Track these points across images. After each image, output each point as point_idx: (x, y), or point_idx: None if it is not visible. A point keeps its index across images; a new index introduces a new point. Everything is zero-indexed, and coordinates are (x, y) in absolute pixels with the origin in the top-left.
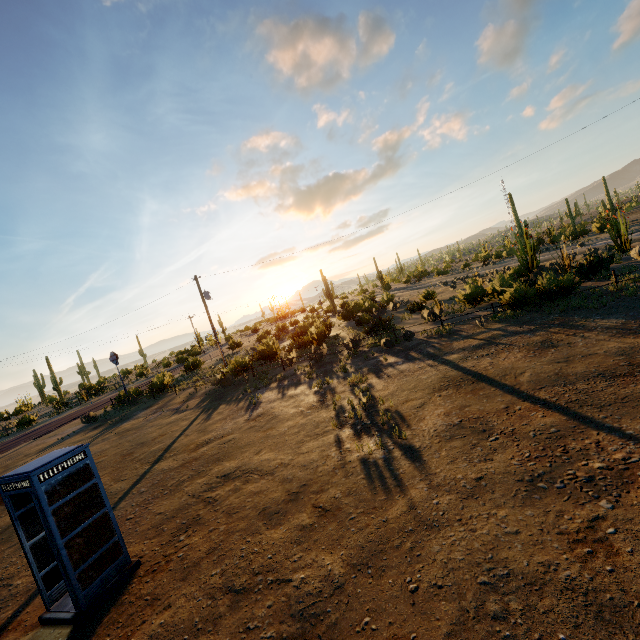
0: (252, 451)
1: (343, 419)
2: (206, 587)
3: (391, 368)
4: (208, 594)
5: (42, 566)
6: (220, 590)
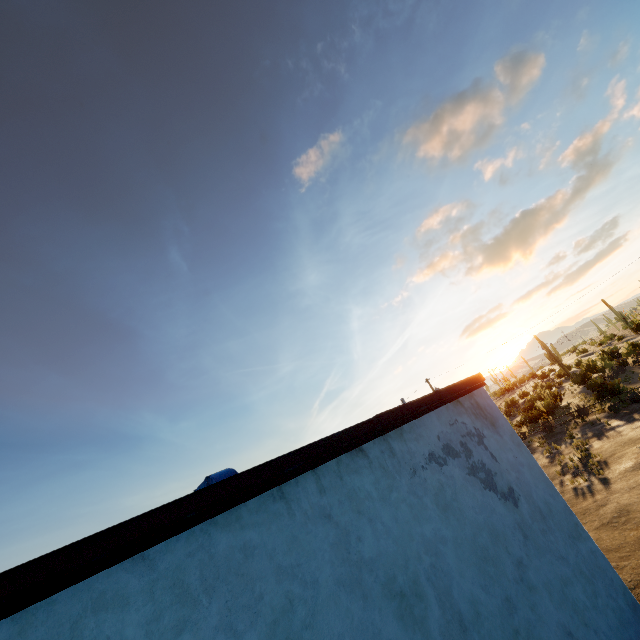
0: None
1: (566, 470)
2: None
3: (611, 431)
4: None
5: None
6: None
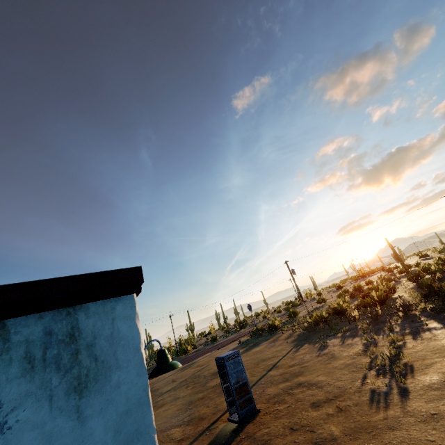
0: (315, 374)
1: (373, 364)
2: (282, 425)
3: (427, 332)
4: (283, 427)
5: (227, 397)
6: (287, 427)
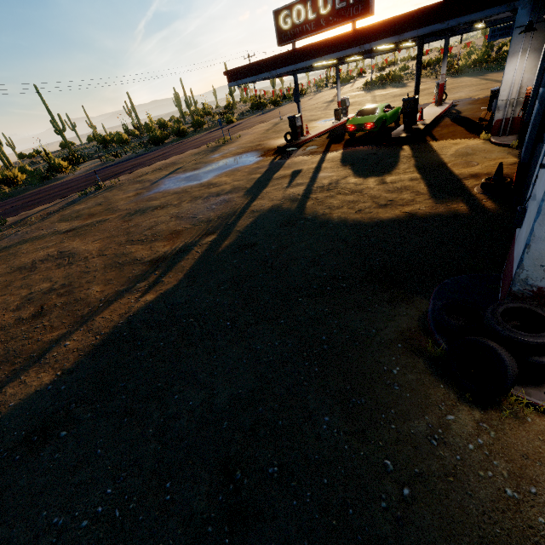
0: None
1: None
2: None
3: None
4: None
5: None
6: None
